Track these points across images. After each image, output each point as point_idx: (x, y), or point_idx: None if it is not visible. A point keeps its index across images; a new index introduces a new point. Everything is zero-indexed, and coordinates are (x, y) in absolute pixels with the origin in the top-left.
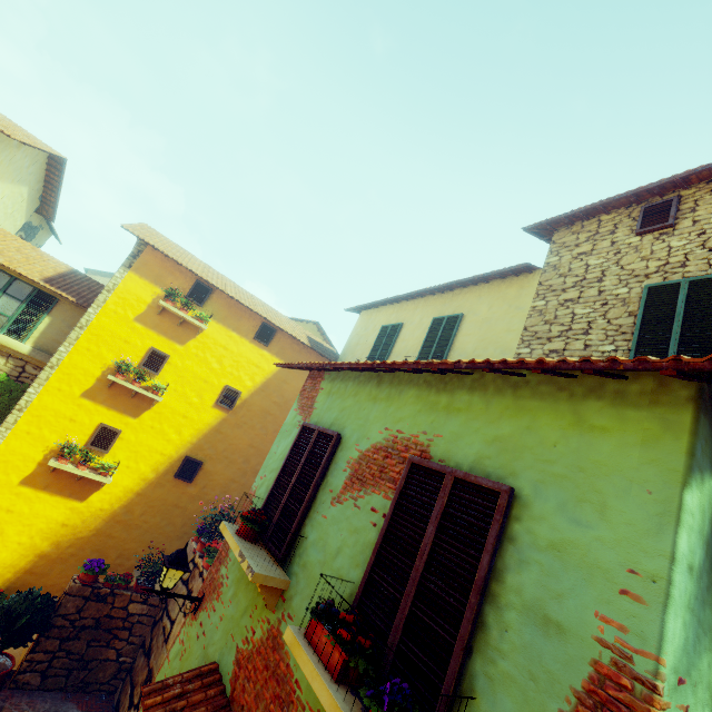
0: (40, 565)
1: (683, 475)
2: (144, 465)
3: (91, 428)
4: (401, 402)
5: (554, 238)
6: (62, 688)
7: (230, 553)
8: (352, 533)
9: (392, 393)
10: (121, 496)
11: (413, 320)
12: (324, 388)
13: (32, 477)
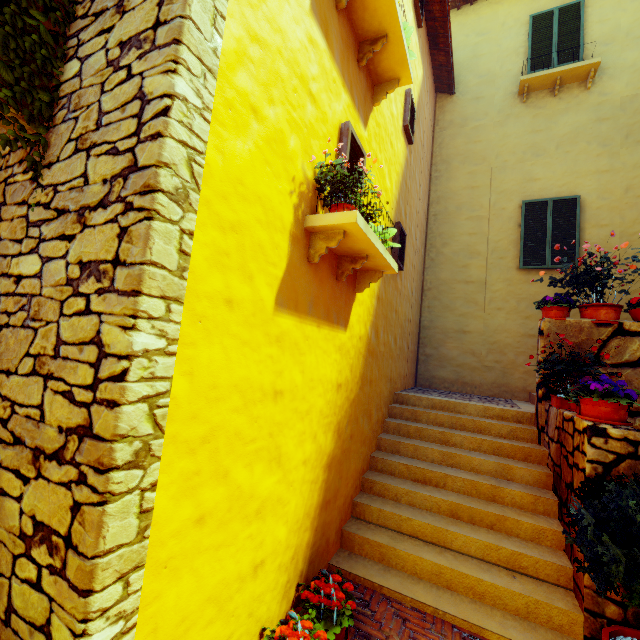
0: (329, 483)
1: None
2: None
3: (332, 137)
4: None
5: None
6: None
7: None
8: None
9: None
10: (368, 307)
11: None
12: None
13: (288, 283)
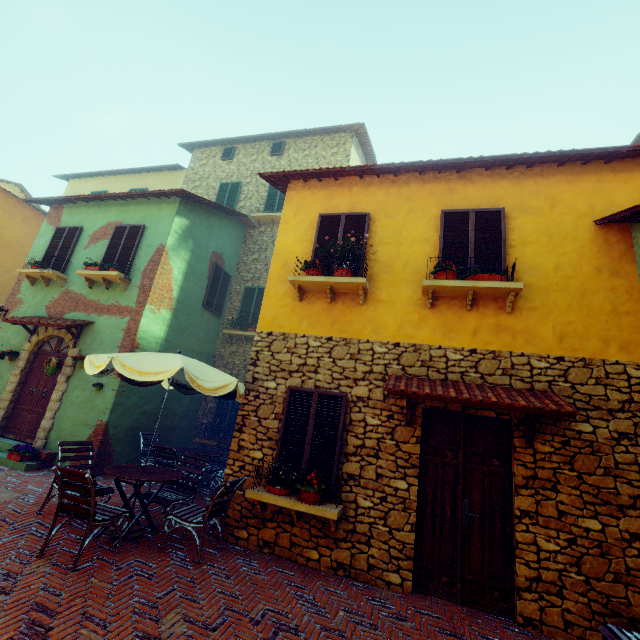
0: None
1: (175, 215)
2: None
3: None
4: (111, 212)
5: (194, 153)
6: None
7: (22, 289)
8: (96, 253)
9: (106, 209)
10: None
11: (116, 190)
12: (66, 212)
13: None
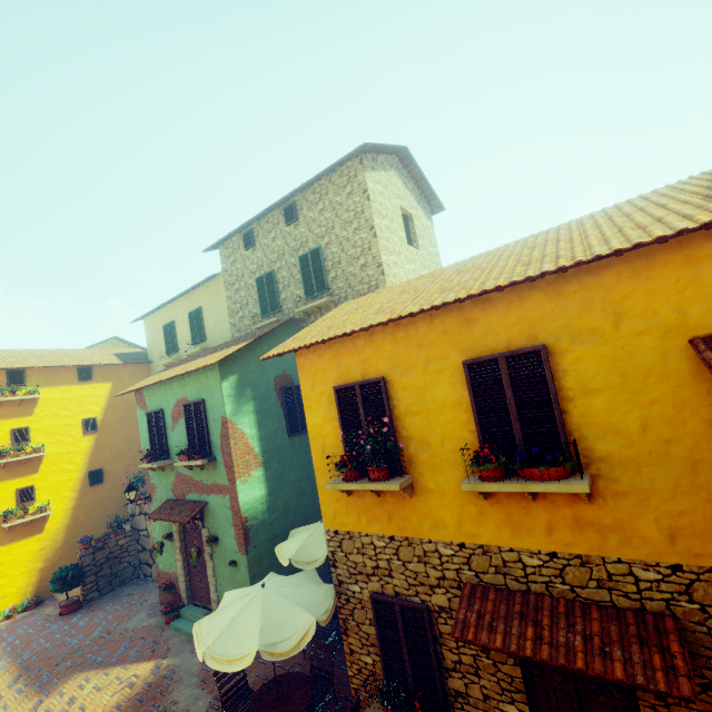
0: (45, 574)
1: (221, 382)
2: (65, 493)
3: (13, 496)
4: (174, 388)
5: (220, 252)
6: (112, 589)
7: (150, 475)
8: (181, 434)
9: (170, 386)
10: (65, 515)
11: (179, 317)
12: (146, 395)
13: None
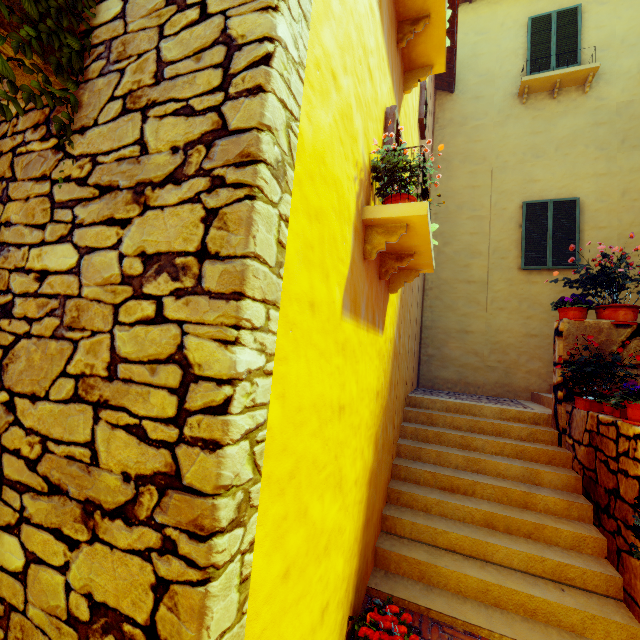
0: (369, 500)
1: None
2: None
3: (380, 121)
4: None
5: None
6: None
7: None
8: None
9: None
10: (395, 307)
11: None
12: None
13: (350, 282)
